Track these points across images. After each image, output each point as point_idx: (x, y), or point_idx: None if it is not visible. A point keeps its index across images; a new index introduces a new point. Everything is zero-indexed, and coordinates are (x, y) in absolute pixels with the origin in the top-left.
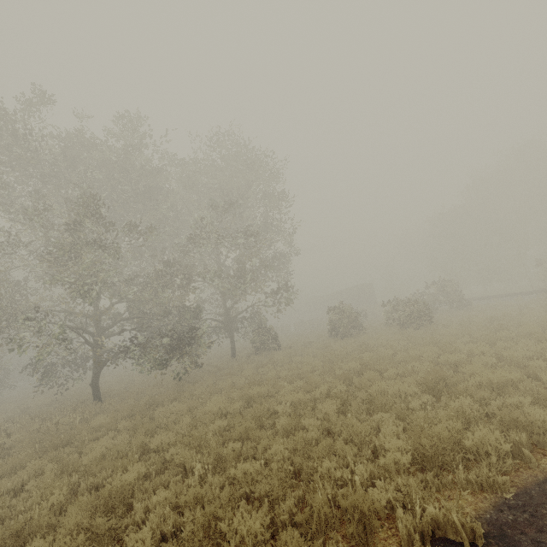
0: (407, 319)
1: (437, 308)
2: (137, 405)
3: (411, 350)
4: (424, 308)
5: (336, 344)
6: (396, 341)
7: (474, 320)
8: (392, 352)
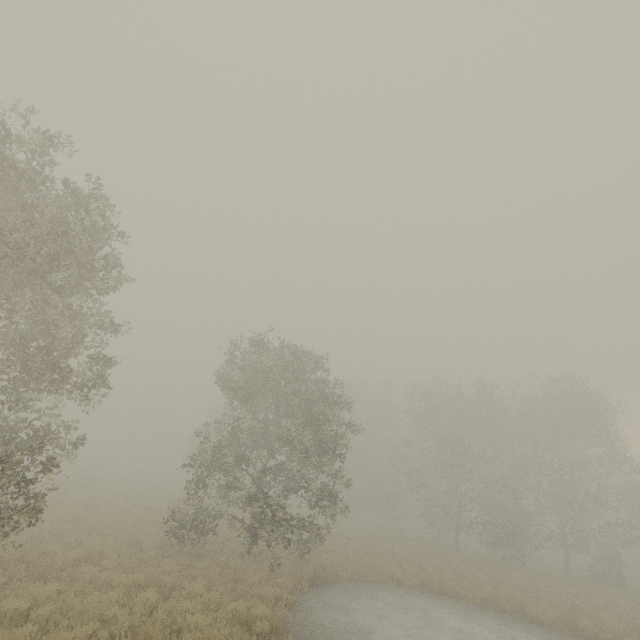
0: None
1: None
2: (476, 561)
3: None
4: None
5: None
6: None
7: None
8: None
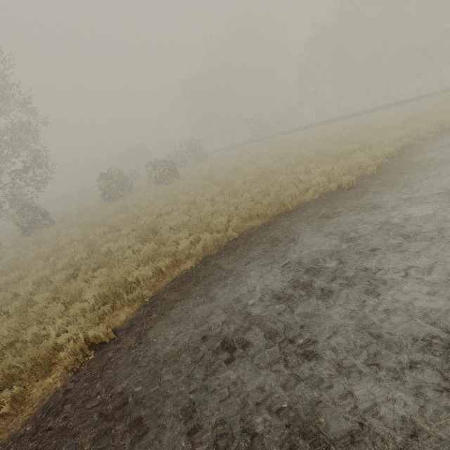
0: (160, 177)
1: (187, 163)
2: None
3: (149, 207)
4: (172, 166)
5: (104, 209)
6: (147, 198)
7: (202, 171)
8: (138, 210)
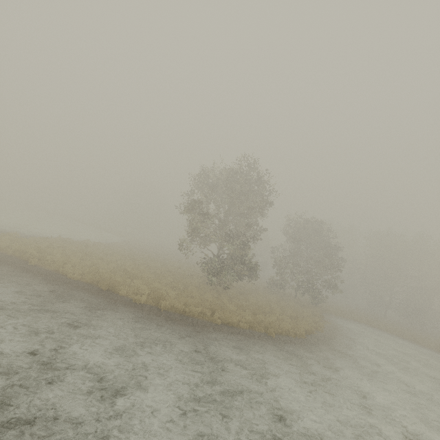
0: None
1: None
2: (395, 323)
3: None
4: None
5: None
6: None
7: None
8: None
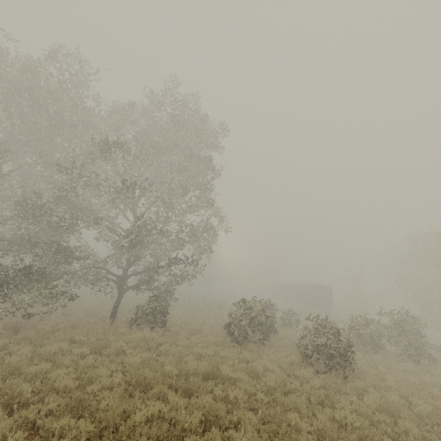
0: (312, 351)
1: (381, 347)
2: None
3: None
4: (344, 344)
5: (201, 350)
6: (252, 389)
7: (415, 402)
8: (197, 422)
